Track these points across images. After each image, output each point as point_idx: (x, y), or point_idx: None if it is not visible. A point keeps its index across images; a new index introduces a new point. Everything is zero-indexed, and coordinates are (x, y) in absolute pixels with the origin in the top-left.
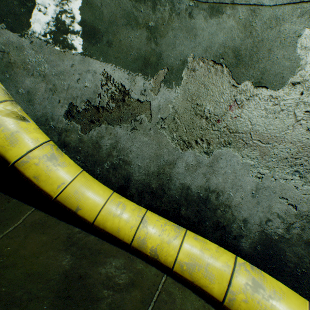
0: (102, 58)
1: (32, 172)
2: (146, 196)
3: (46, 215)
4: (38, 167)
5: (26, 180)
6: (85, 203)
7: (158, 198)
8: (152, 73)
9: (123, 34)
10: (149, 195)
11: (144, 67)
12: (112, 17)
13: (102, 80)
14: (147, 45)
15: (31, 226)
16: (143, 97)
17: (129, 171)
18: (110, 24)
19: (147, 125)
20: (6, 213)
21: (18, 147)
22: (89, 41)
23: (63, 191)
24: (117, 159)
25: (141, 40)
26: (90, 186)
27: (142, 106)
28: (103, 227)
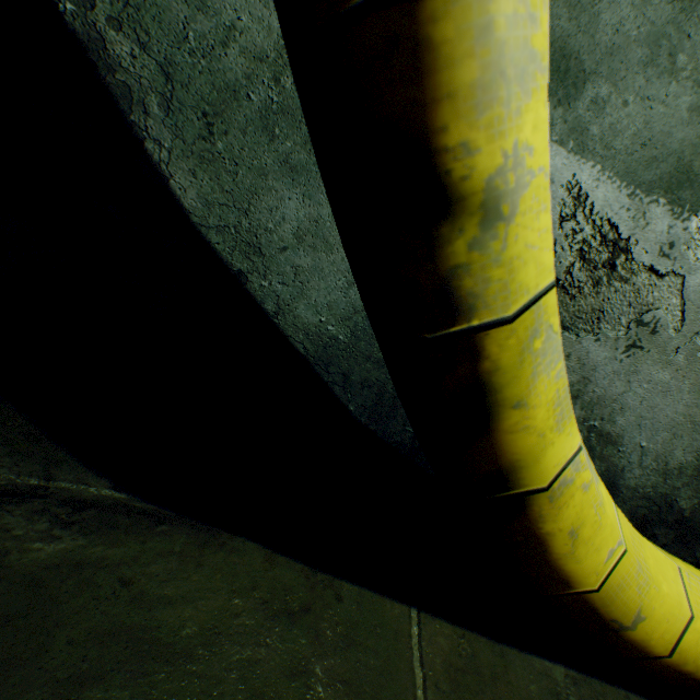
0: (574, 144)
1: (568, 517)
2: (660, 533)
3: (455, 630)
4: (585, 497)
5: (513, 539)
6: (655, 598)
7: (699, 540)
8: (694, 203)
9: (634, 86)
10: (671, 532)
11: (673, 183)
12: (617, 36)
13: (565, 204)
14: (687, 127)
15: (454, 688)
16: (665, 263)
17: (614, 464)
18: (607, 54)
19: (668, 337)
20: (362, 649)
21: (566, 430)
22: (550, 89)
23: (614, 567)
24: (582, 429)
25: (675, 112)
26: (637, 534)
27: (660, 286)
28: (694, 669)
